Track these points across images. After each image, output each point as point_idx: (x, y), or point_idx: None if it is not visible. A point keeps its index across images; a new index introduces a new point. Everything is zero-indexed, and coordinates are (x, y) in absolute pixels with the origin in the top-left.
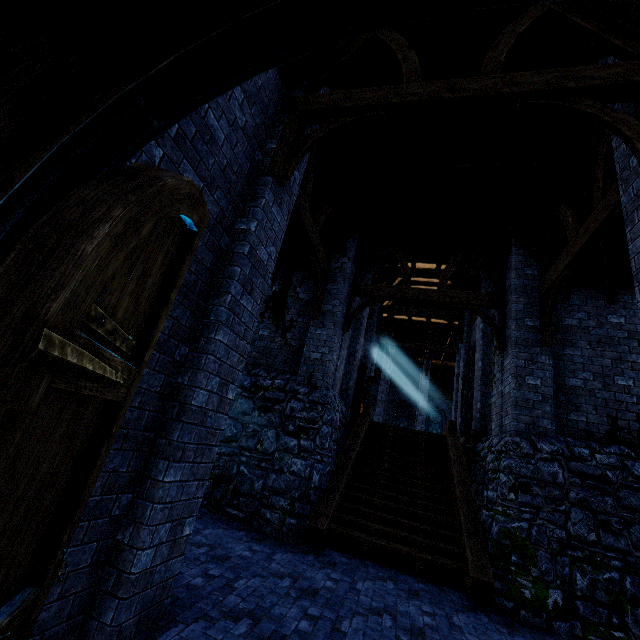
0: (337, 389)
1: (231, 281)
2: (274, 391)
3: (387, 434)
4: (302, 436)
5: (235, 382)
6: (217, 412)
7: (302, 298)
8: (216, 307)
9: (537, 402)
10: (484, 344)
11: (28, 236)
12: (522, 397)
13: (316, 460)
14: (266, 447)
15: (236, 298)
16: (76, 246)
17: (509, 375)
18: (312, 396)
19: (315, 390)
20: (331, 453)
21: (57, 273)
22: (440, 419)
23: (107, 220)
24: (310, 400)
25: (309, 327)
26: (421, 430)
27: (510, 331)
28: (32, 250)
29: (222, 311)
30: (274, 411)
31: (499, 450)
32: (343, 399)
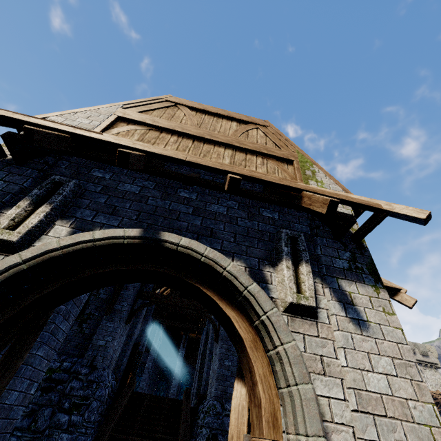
0: (112, 367)
1: (57, 315)
2: (60, 372)
3: (143, 402)
4: (74, 412)
5: (39, 380)
6: (19, 405)
7: (102, 297)
8: (43, 332)
9: (228, 376)
10: (213, 332)
11: (0, 362)
12: (221, 373)
13: (81, 433)
14: (39, 425)
15: (57, 325)
16: (17, 364)
17: (217, 358)
18: (91, 376)
19: (94, 371)
20: (94, 425)
21: (8, 377)
22: (190, 381)
23: (29, 349)
24: (88, 379)
25: (102, 319)
26: (174, 393)
27: (221, 330)
28: (1, 368)
29: (46, 335)
30: (56, 390)
31: (206, 411)
32: (116, 373)
